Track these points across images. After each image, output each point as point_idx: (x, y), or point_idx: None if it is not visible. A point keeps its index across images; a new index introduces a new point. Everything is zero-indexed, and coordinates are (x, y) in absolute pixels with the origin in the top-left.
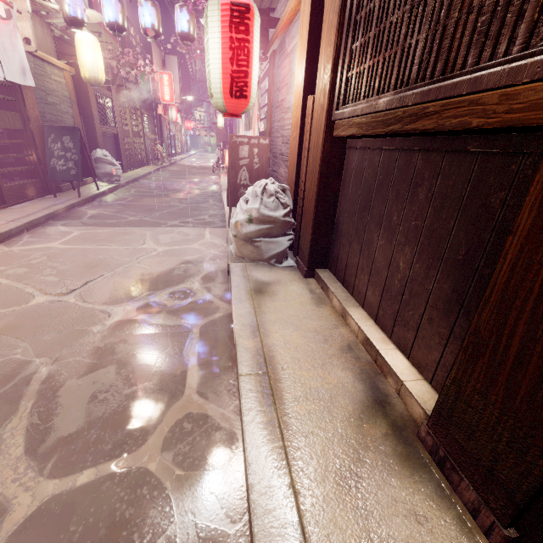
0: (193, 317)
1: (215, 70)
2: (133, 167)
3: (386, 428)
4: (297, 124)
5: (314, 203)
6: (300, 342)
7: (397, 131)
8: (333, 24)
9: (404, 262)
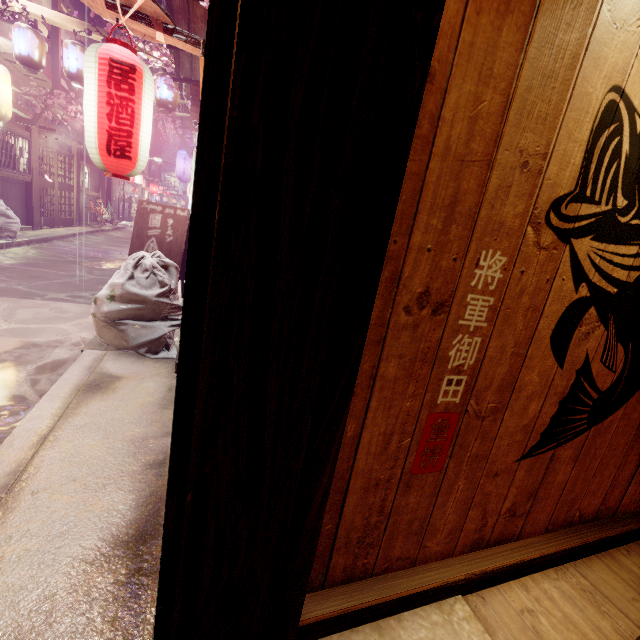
0: None
1: (90, 123)
2: (53, 225)
3: (123, 571)
4: None
5: None
6: (96, 454)
7: None
8: None
9: None
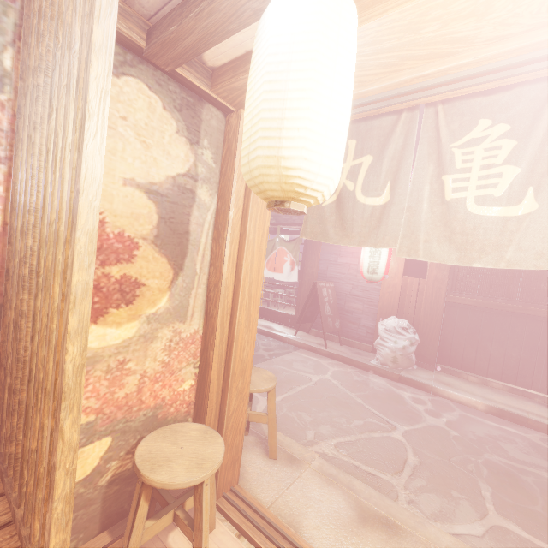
0: (451, 409)
1: (383, 263)
2: None
3: None
4: (395, 286)
5: (439, 330)
6: (503, 398)
7: (510, 310)
8: None
9: (515, 353)
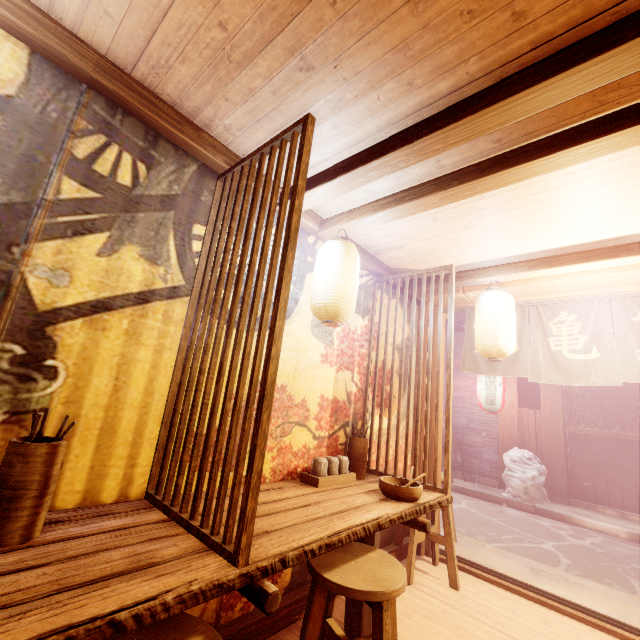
0: (594, 536)
1: (499, 394)
2: None
3: None
4: (512, 418)
5: (564, 461)
6: None
7: (628, 439)
8: (556, 392)
9: None
